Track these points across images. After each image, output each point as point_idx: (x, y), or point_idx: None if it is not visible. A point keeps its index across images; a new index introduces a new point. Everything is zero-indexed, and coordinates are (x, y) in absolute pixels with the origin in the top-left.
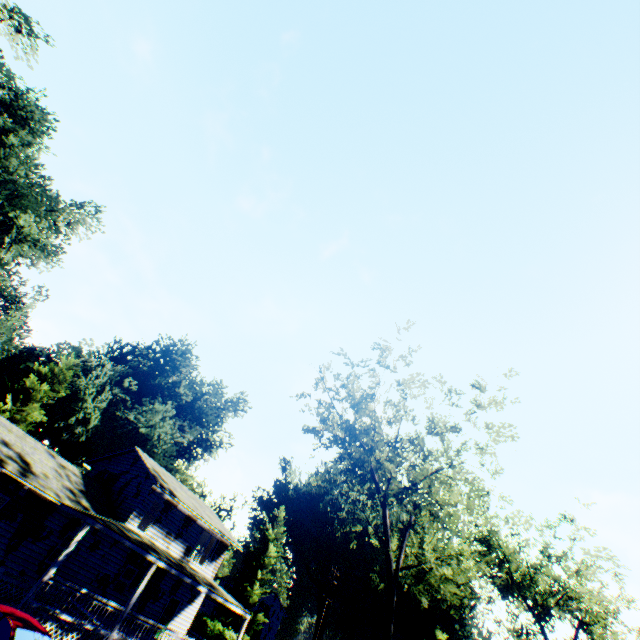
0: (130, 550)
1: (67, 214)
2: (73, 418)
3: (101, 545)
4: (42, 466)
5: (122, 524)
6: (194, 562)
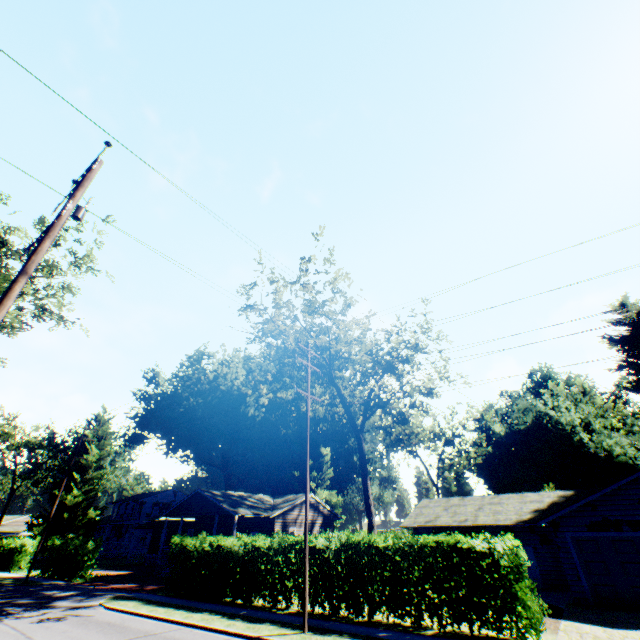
0: None
1: None
2: None
3: None
4: None
5: None
6: None
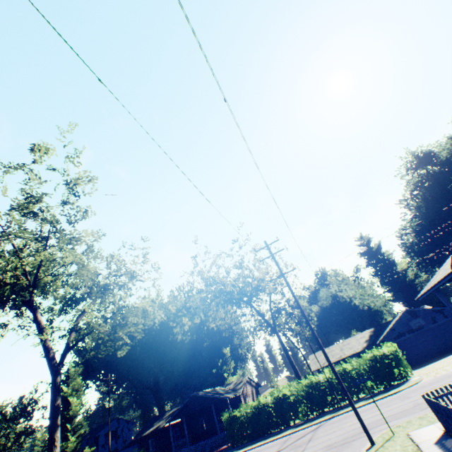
0: None
1: None
2: None
3: None
4: None
5: None
6: None
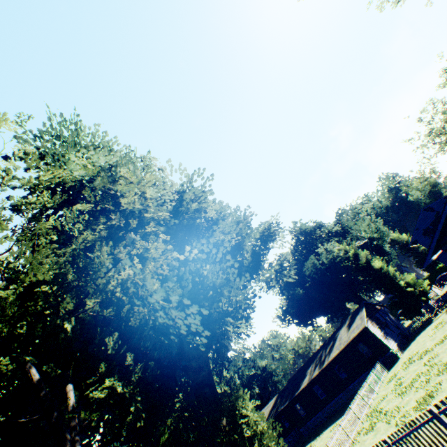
0: None
1: None
2: None
3: None
4: None
5: None
6: None
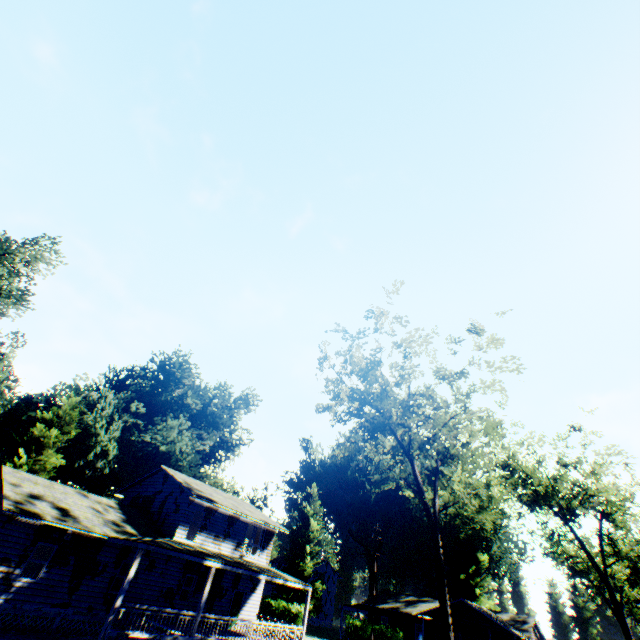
0: (185, 561)
1: (22, 254)
2: (91, 454)
3: (157, 564)
4: (78, 508)
5: (171, 540)
6: (247, 555)
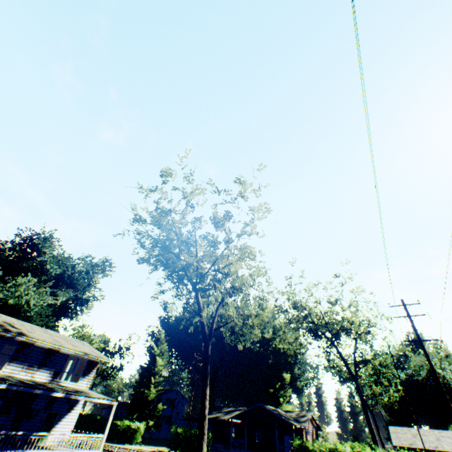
0: None
1: None
2: None
3: None
4: None
5: None
6: (65, 381)
